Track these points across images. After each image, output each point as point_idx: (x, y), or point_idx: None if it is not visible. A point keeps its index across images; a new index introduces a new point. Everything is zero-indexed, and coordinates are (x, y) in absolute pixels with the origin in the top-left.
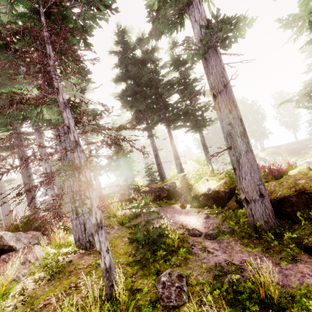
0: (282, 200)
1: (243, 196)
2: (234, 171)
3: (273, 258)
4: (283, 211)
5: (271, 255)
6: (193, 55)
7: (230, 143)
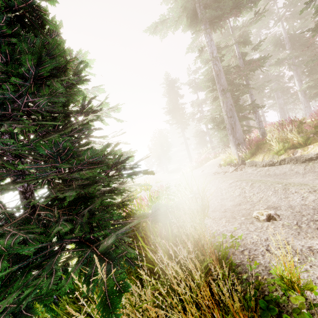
0: None
1: None
2: None
3: None
4: None
5: None
6: None
7: None
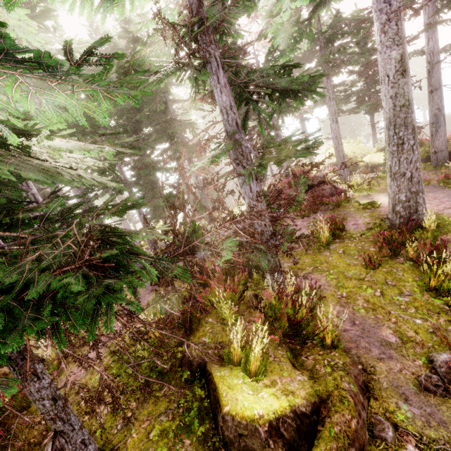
0: (450, 152)
1: (434, 150)
2: (432, 137)
3: (450, 170)
4: (449, 158)
5: (449, 170)
6: (412, 55)
7: (434, 120)
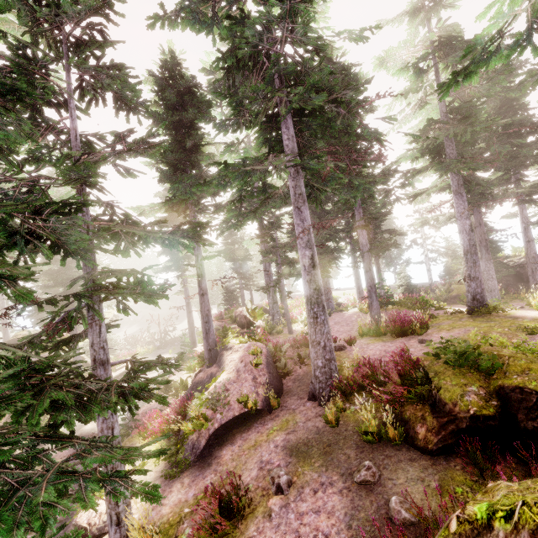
0: None
1: None
2: None
3: None
4: None
5: None
6: None
7: None
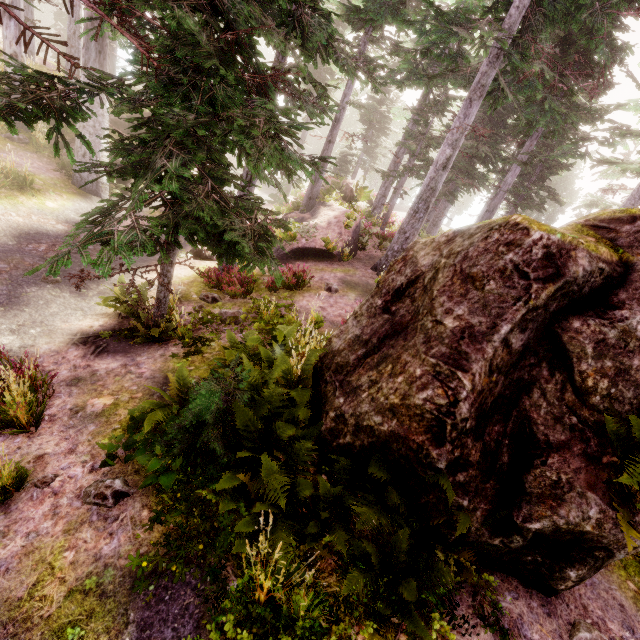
0: None
1: None
2: None
3: None
4: None
5: None
6: None
7: None
